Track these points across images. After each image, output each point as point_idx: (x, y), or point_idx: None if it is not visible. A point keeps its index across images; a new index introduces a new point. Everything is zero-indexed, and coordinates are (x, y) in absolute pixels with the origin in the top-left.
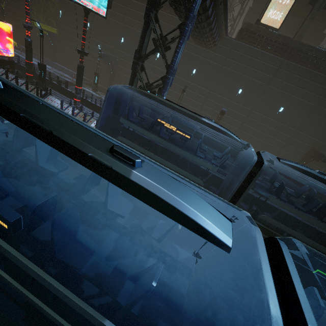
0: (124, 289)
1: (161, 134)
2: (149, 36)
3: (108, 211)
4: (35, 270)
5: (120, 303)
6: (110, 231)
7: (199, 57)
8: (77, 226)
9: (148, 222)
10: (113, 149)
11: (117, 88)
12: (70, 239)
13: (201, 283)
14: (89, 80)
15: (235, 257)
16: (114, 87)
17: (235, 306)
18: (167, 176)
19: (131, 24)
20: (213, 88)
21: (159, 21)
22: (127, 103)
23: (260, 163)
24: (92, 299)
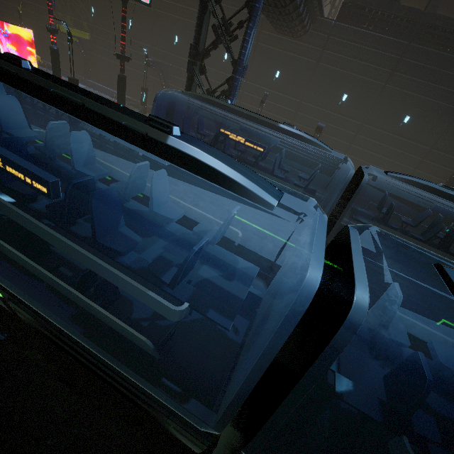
0: (169, 272)
1: (227, 151)
2: (208, 24)
3: (156, 219)
4: (77, 248)
5: (164, 281)
6: (158, 239)
7: (284, 53)
8: (118, 215)
9: (201, 226)
10: (149, 117)
11: (168, 95)
12: (111, 227)
13: (267, 298)
14: (136, 101)
15: (298, 250)
16: (164, 93)
17: (288, 282)
18: (209, 146)
19: (186, 15)
20: (305, 96)
21: (225, 6)
22: (182, 116)
23: (359, 179)
24: (144, 321)
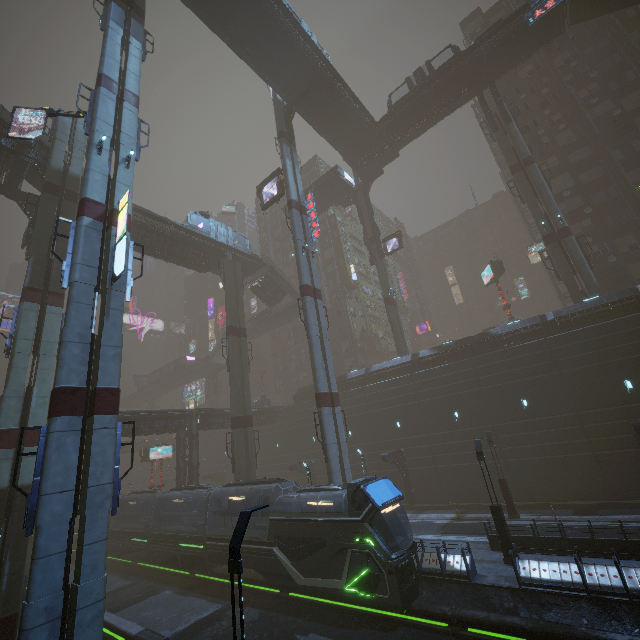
0: None
1: None
2: None
3: None
4: None
5: None
6: None
7: None
8: None
9: None
10: None
11: None
12: None
13: None
14: None
15: None
16: None
17: None
18: None
19: None
20: None
21: None
22: None
23: None
24: None
